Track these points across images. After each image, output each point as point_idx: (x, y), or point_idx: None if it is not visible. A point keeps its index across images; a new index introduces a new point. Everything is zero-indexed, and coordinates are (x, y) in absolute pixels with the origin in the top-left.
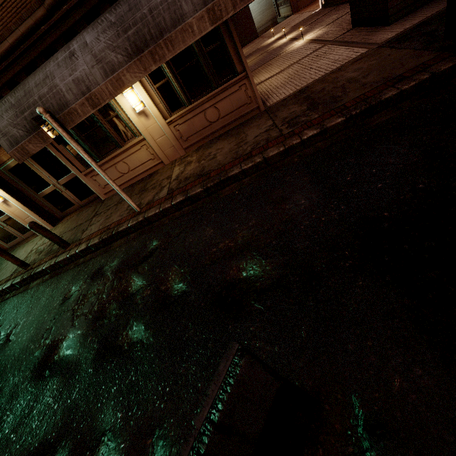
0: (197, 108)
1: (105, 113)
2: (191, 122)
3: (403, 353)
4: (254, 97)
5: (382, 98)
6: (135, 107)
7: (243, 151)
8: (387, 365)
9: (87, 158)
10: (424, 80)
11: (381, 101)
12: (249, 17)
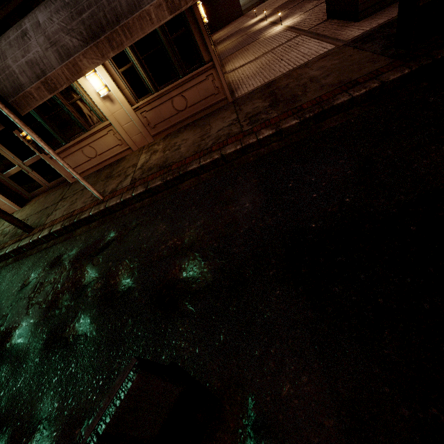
0: (164, 96)
1: (68, 95)
2: (158, 110)
3: (297, 361)
4: (221, 88)
5: (334, 103)
6: (98, 91)
7: (205, 145)
8: (282, 372)
9: (43, 146)
10: (374, 88)
11: (333, 106)
12: None
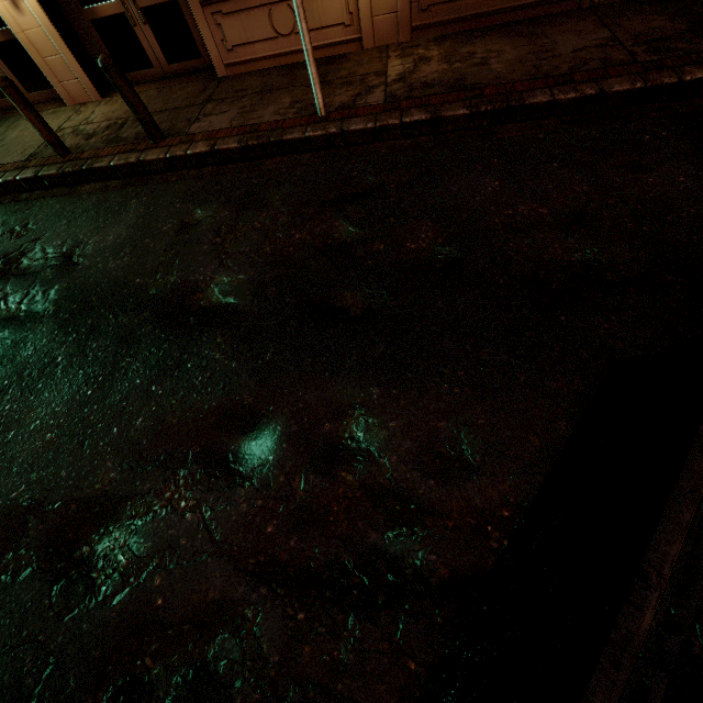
0: None
1: None
2: None
3: None
4: None
5: None
6: None
7: (551, 68)
8: None
9: None
10: None
11: None
12: None
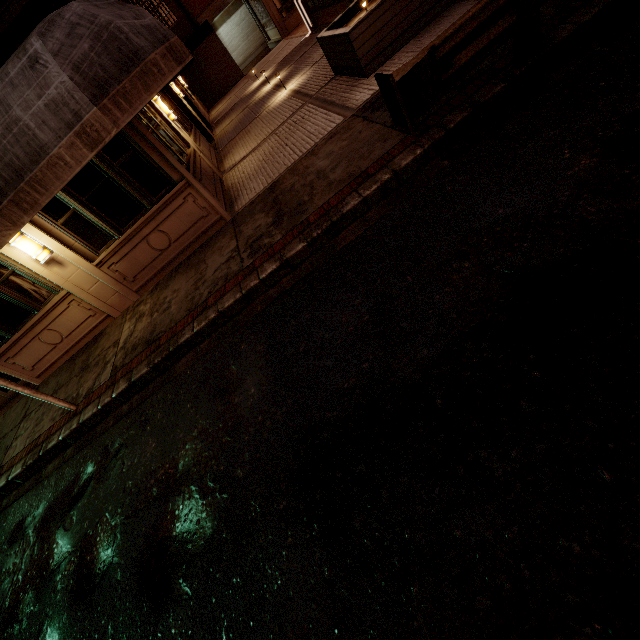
0: (134, 237)
1: None
2: (132, 257)
3: None
4: (210, 207)
5: (343, 211)
6: (36, 257)
7: (199, 297)
8: None
9: None
10: (387, 180)
11: (344, 214)
12: (223, 52)
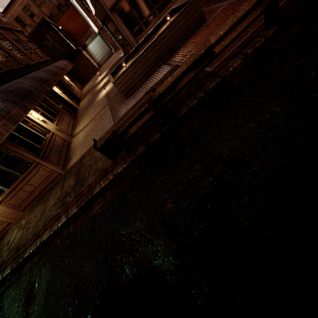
0: (15, 189)
1: None
2: (16, 197)
3: None
4: (52, 170)
5: (93, 194)
6: None
7: (39, 226)
8: None
9: None
10: (112, 178)
11: (94, 195)
12: (87, 60)
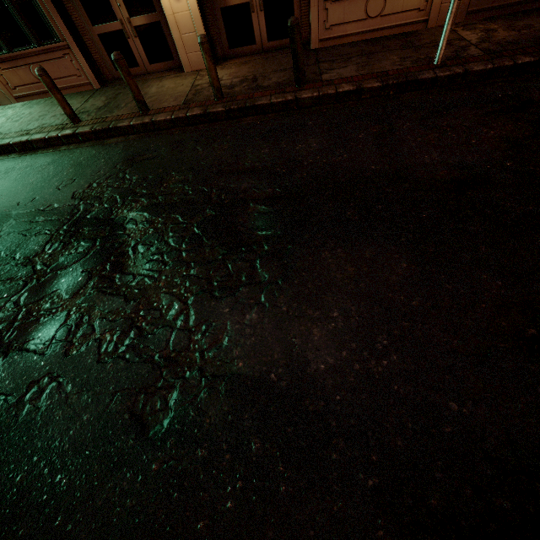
0: None
1: None
2: None
3: None
4: None
5: None
6: None
7: None
8: None
9: None
10: None
11: None
12: None
